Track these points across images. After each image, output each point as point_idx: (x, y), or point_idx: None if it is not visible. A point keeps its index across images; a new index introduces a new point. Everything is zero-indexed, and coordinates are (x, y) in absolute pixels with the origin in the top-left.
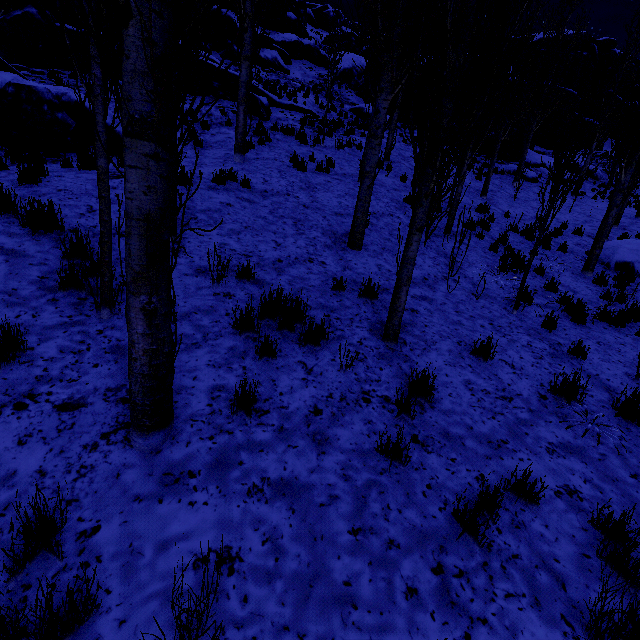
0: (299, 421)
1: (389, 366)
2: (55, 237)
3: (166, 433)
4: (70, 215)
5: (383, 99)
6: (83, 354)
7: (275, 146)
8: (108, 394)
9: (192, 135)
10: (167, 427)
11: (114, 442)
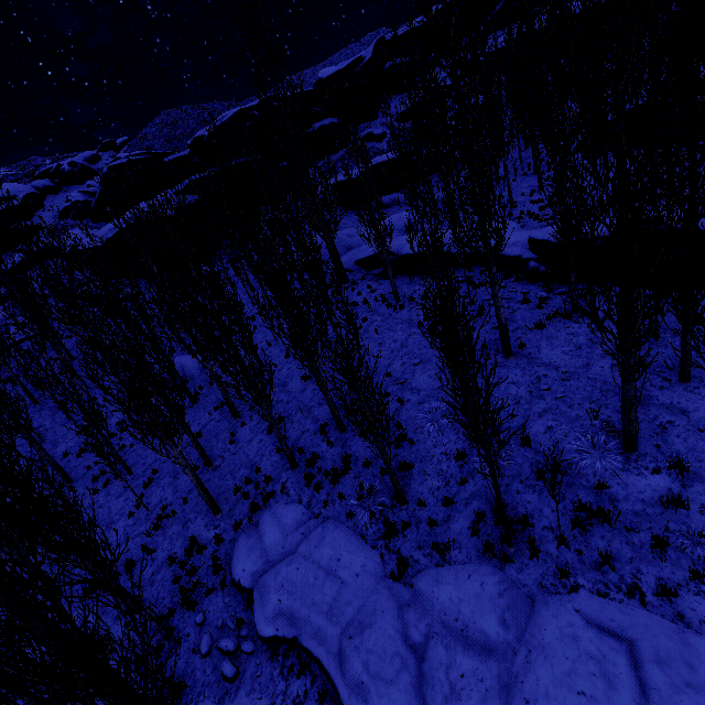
0: None
1: None
2: None
3: None
4: None
5: None
6: None
7: None
8: None
9: None
10: None
11: None
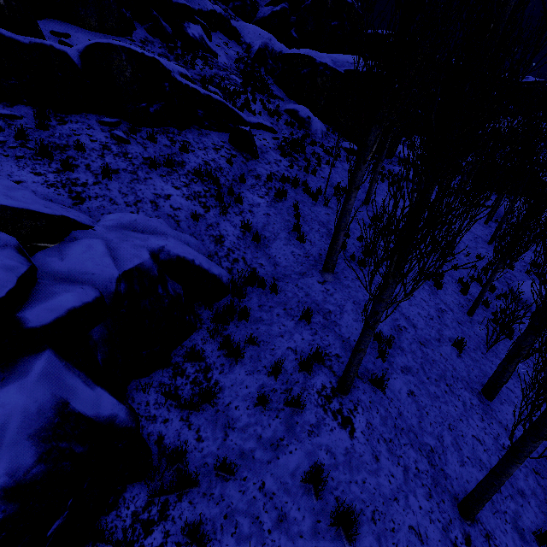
0: None
1: None
2: None
3: None
4: None
5: None
6: None
7: (304, 215)
8: None
9: (245, 227)
10: None
11: None
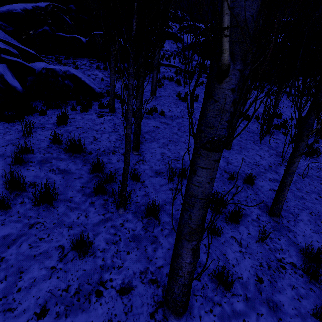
0: (253, 290)
1: (282, 236)
2: (82, 158)
3: (187, 311)
4: (86, 143)
5: (247, 69)
6: (119, 244)
7: (166, 88)
8: (142, 277)
9: (126, 85)
10: (187, 307)
11: (159, 321)
